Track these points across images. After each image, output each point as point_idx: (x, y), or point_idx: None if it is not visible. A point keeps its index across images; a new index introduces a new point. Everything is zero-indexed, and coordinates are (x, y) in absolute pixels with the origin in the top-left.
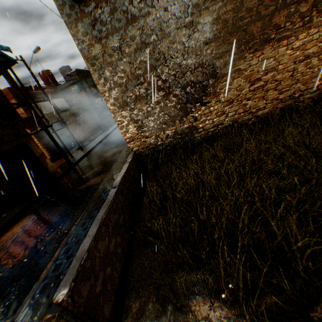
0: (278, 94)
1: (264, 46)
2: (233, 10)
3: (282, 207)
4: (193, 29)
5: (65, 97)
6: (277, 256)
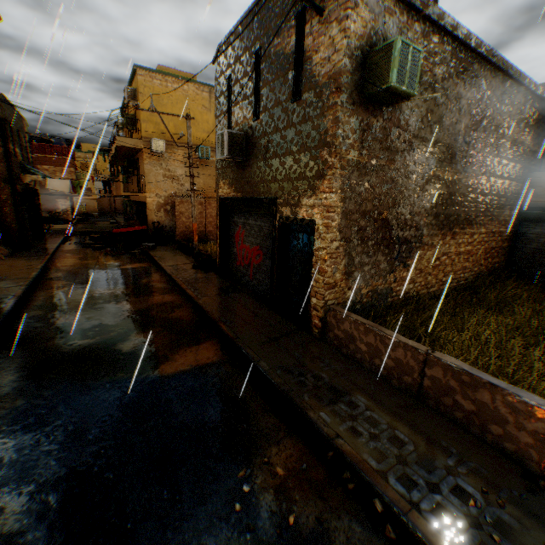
0: (443, 277)
1: (447, 232)
2: (443, 195)
3: None
4: (422, 192)
5: None
6: None
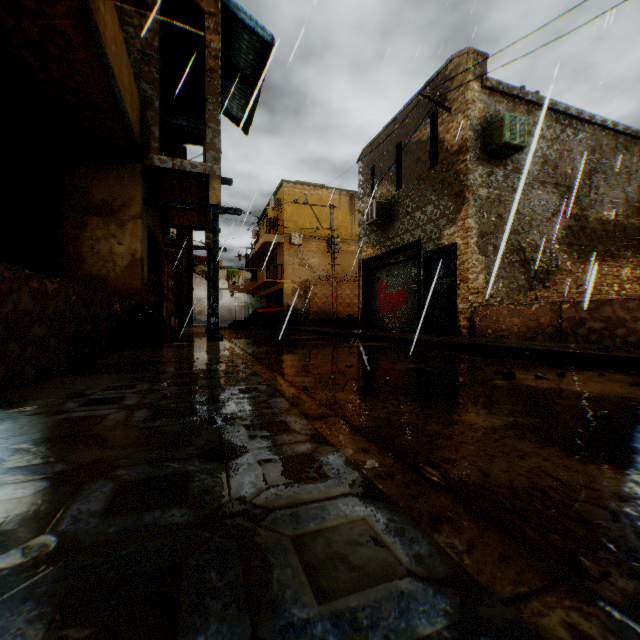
0: None
1: (584, 262)
2: (572, 227)
3: None
4: (549, 223)
5: None
6: None
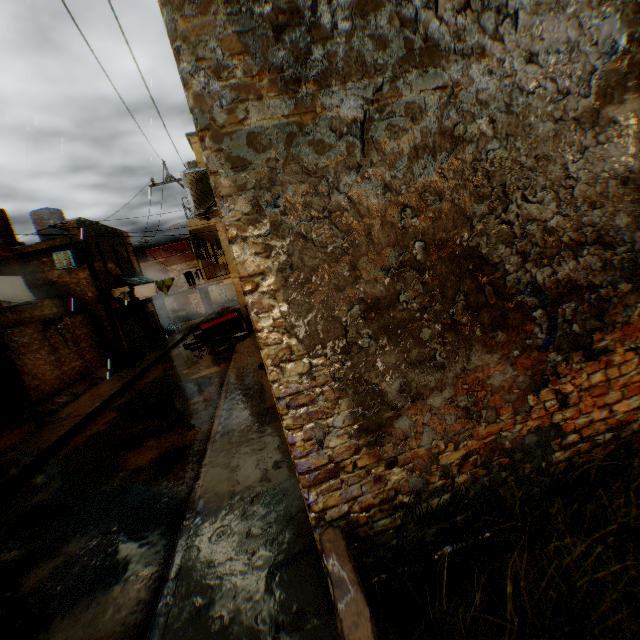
0: None
1: None
2: None
3: None
4: (595, 133)
5: (28, 274)
6: None
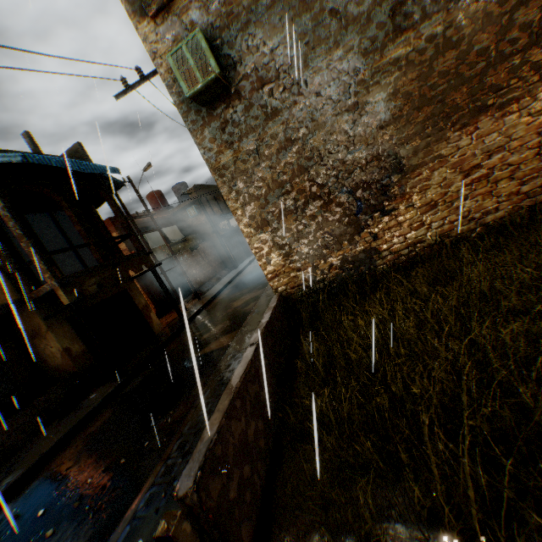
0: (519, 186)
1: (477, 117)
2: (418, 78)
3: (540, 367)
4: (359, 112)
5: (178, 224)
6: (539, 451)
